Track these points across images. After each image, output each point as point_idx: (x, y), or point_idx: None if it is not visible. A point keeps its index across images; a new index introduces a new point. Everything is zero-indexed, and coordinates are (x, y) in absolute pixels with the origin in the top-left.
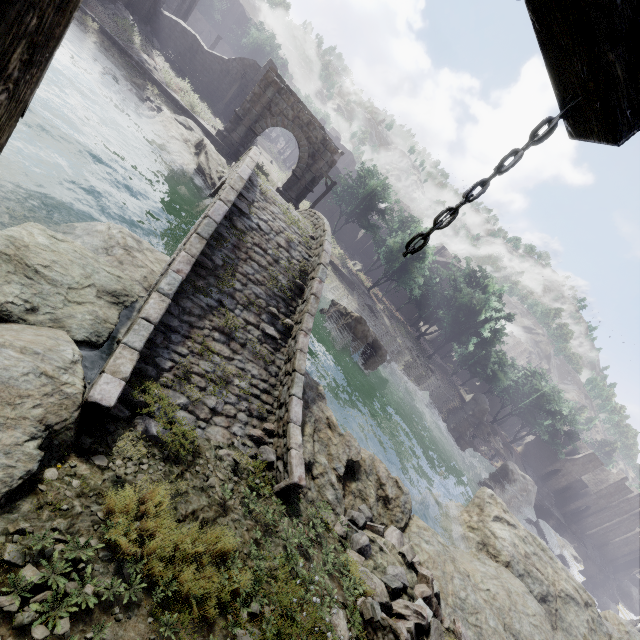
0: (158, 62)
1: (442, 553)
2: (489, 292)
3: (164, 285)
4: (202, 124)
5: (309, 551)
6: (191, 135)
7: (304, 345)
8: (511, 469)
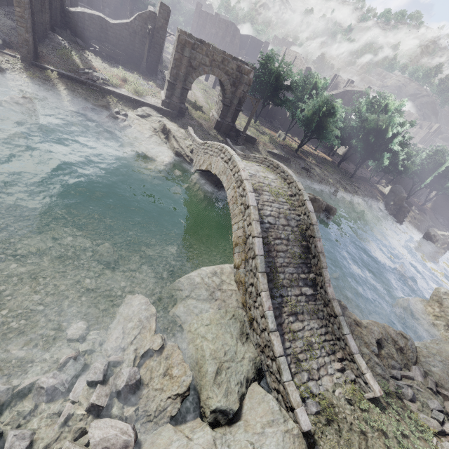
0: (96, 66)
1: (444, 368)
2: (391, 111)
3: (271, 325)
4: (152, 104)
5: (405, 432)
6: (152, 121)
7: (332, 293)
8: (433, 234)
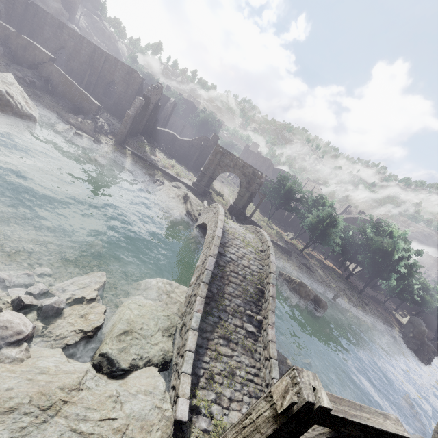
0: (158, 155)
1: None
2: (395, 237)
3: (193, 323)
4: (184, 182)
5: None
6: (180, 191)
7: (273, 336)
8: None
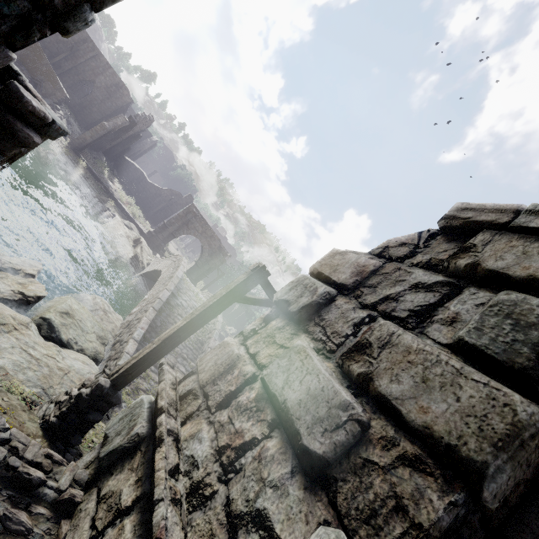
0: (116, 185)
1: None
2: None
3: (136, 335)
4: (139, 226)
5: None
6: (131, 233)
7: None
8: None
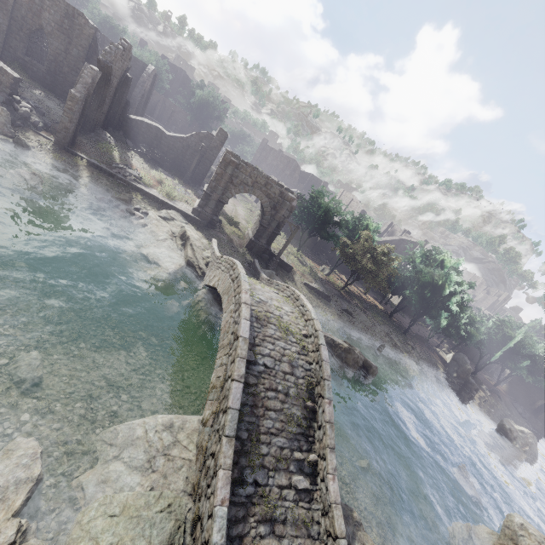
0: (135, 164)
1: None
2: (447, 267)
3: (216, 535)
4: (180, 209)
5: None
6: (174, 225)
7: (336, 493)
8: (509, 428)
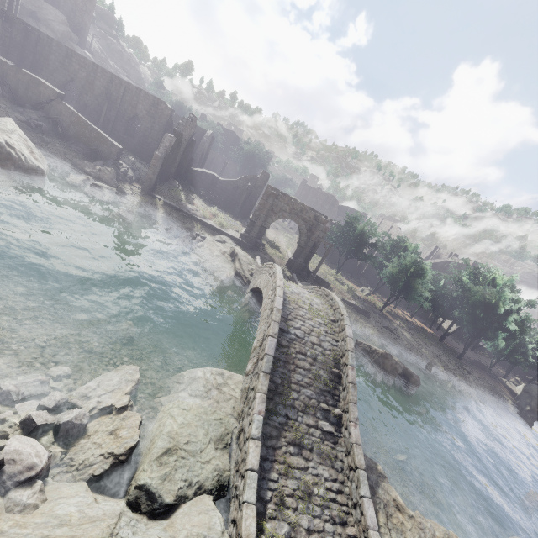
0: (196, 203)
1: None
2: (499, 285)
3: (254, 430)
4: (230, 235)
5: None
6: (225, 247)
7: (357, 437)
8: None
